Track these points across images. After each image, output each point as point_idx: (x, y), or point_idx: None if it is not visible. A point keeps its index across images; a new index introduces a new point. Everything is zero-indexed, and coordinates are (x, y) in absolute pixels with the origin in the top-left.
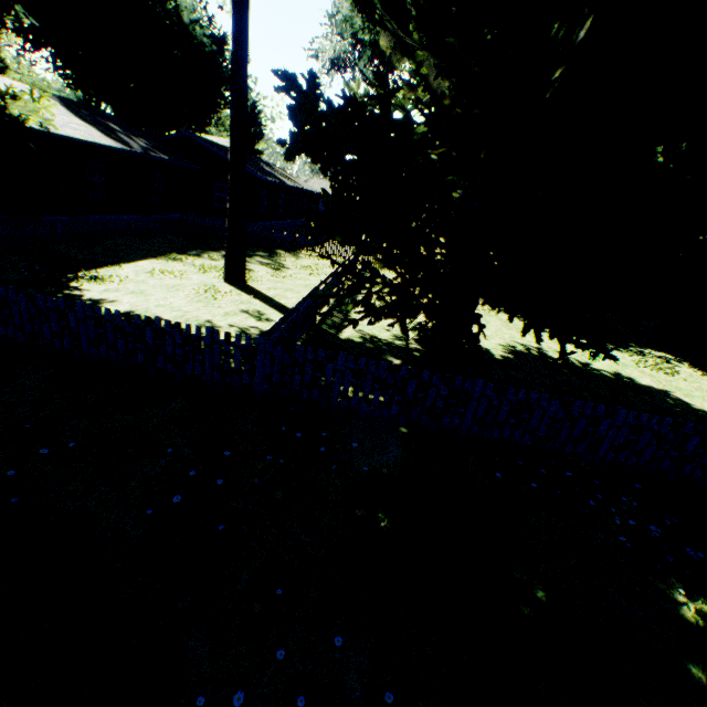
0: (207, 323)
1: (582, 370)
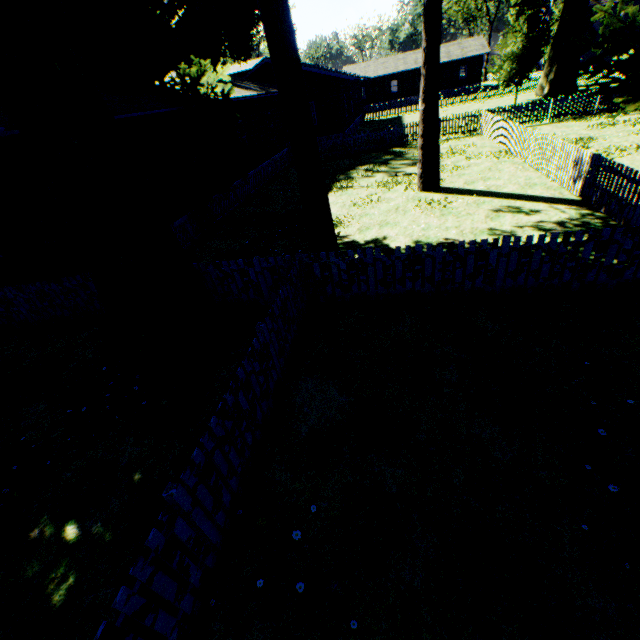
0: (493, 231)
1: None
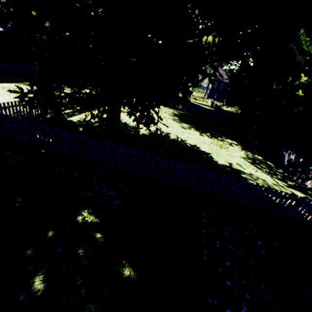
0: None
1: (177, 142)
